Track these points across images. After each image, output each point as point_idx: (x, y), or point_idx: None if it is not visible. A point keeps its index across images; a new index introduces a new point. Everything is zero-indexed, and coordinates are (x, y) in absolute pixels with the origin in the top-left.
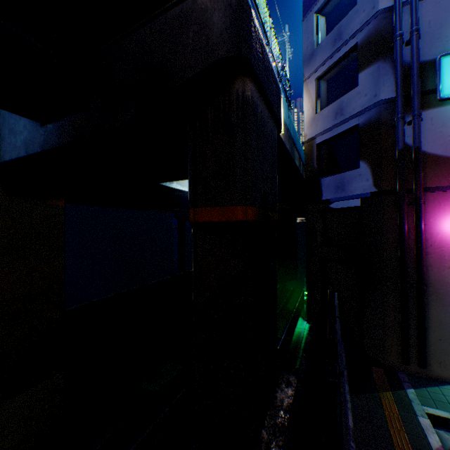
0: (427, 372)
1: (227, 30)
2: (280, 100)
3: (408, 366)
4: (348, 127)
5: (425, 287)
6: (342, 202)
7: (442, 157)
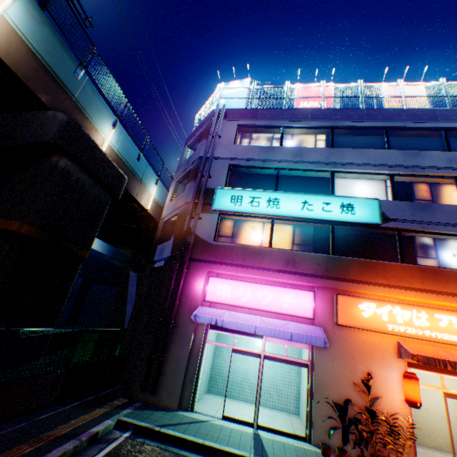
0: (159, 402)
1: (54, 131)
2: (123, 182)
3: (148, 397)
4: (175, 213)
5: (177, 328)
6: (159, 263)
7: (207, 242)
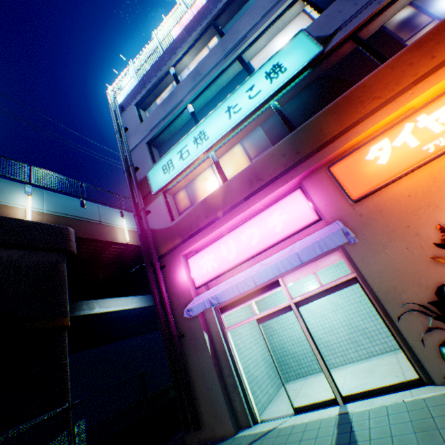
0: (212, 433)
1: None
2: (66, 233)
3: (199, 434)
4: None
5: (186, 337)
6: None
7: (166, 228)
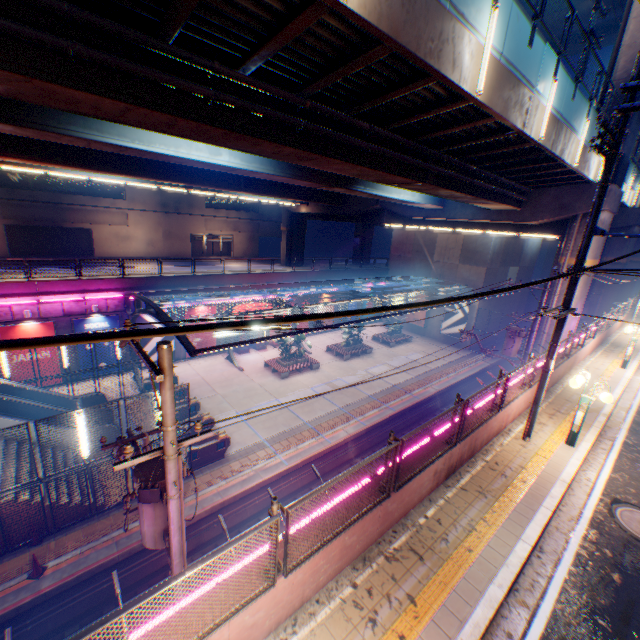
0: None
1: None
2: None
3: None
4: None
5: None
6: None
7: None
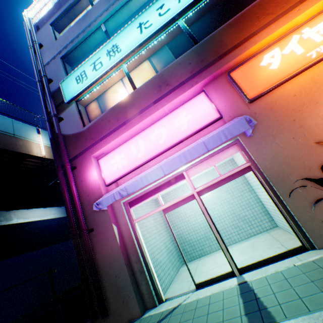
0: (120, 318)
1: None
2: None
3: (107, 320)
4: None
5: (96, 231)
6: None
7: (78, 133)
